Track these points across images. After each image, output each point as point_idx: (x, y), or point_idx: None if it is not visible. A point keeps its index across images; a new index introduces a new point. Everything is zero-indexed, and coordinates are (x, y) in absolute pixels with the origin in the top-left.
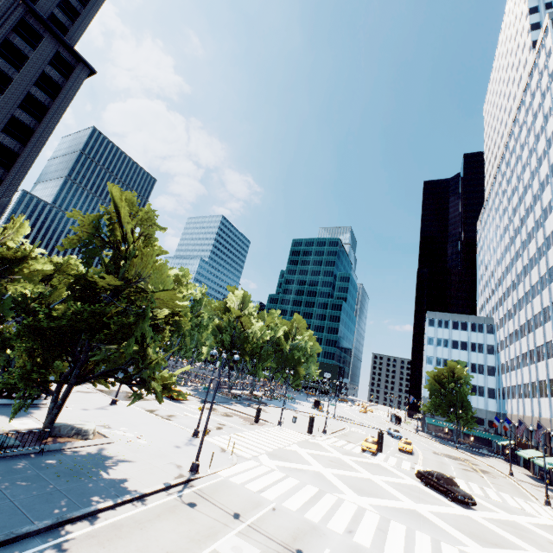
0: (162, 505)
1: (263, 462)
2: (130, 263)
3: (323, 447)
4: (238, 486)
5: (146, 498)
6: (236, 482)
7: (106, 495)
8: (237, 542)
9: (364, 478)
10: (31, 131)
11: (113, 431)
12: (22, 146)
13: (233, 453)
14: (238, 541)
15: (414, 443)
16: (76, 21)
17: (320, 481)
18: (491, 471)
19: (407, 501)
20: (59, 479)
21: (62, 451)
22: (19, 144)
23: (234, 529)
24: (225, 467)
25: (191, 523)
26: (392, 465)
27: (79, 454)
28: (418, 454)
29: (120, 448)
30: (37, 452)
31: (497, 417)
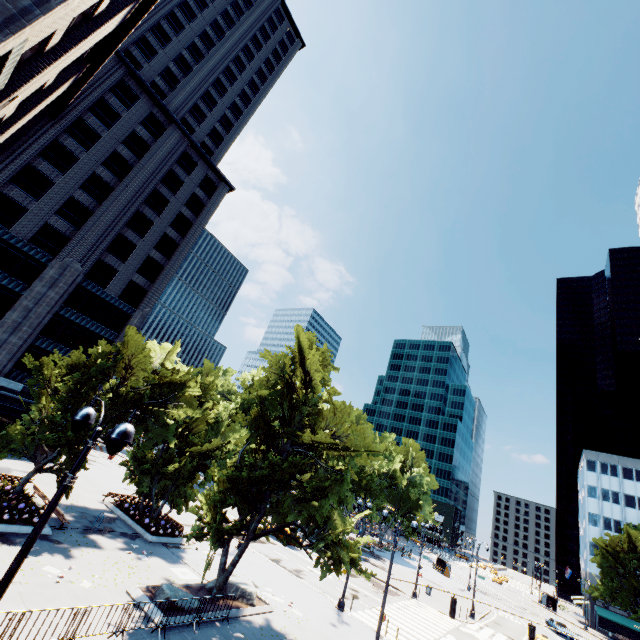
0: None
1: None
2: (318, 412)
3: None
4: None
5: None
6: None
7: None
8: None
9: None
10: (176, 245)
11: (263, 592)
12: (167, 259)
13: None
14: None
15: None
16: (220, 145)
17: None
18: None
19: None
20: None
21: (237, 620)
22: (165, 258)
23: None
24: None
25: None
26: None
27: (254, 626)
28: None
29: (284, 621)
30: (219, 619)
31: None
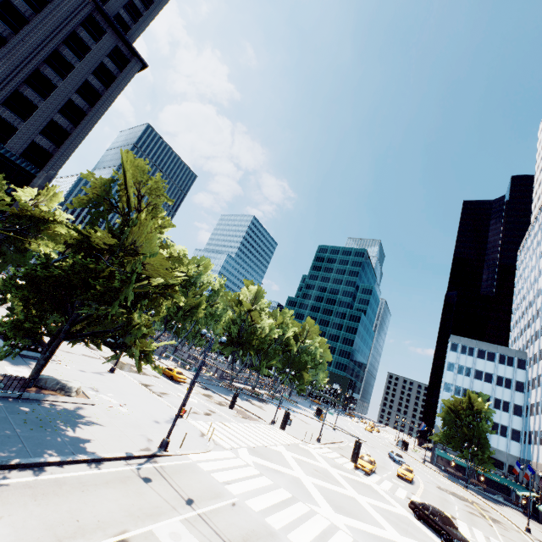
0: (116, 473)
1: (240, 455)
2: (131, 229)
3: (312, 454)
4: (203, 473)
5: (102, 462)
6: (203, 468)
7: (62, 450)
8: (178, 528)
9: (347, 495)
10: (83, 114)
11: (99, 395)
12: (73, 126)
13: (212, 440)
14: (181, 528)
15: (417, 473)
16: (138, 21)
17: (296, 488)
18: (503, 521)
19: (391, 531)
20: (24, 425)
21: (41, 402)
22: (71, 125)
23: (181, 514)
24: (198, 452)
25: (138, 497)
26: (385, 489)
27: (56, 407)
28: (419, 484)
29: (98, 411)
30: (16, 397)
31: (519, 463)
